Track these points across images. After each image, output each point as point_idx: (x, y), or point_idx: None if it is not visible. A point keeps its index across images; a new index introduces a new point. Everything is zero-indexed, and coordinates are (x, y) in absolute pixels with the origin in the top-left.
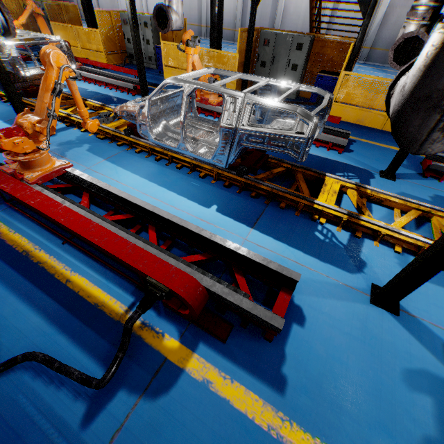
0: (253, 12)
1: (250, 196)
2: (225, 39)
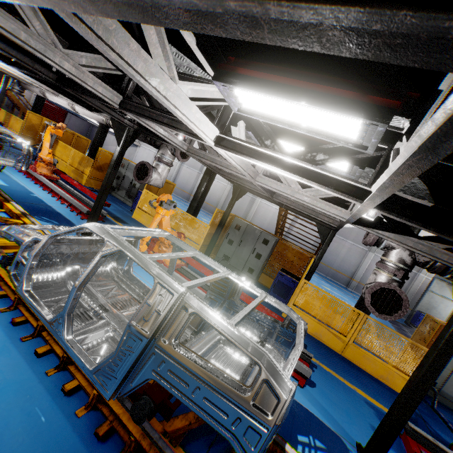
0: (232, 202)
1: None
2: (207, 210)
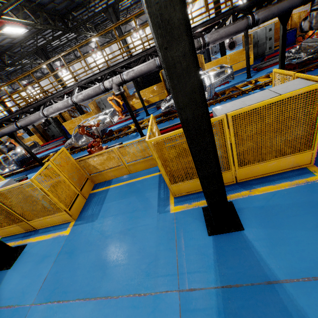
0: None
1: (31, 169)
2: None
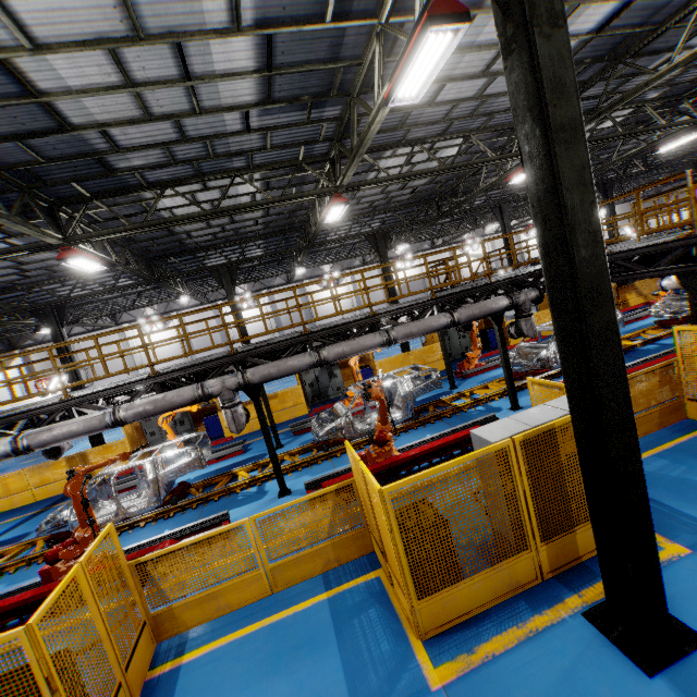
0: None
1: None
2: None
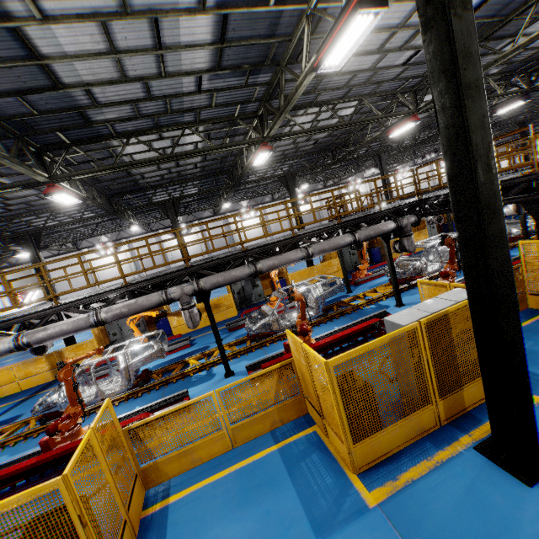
0: None
1: None
2: None
